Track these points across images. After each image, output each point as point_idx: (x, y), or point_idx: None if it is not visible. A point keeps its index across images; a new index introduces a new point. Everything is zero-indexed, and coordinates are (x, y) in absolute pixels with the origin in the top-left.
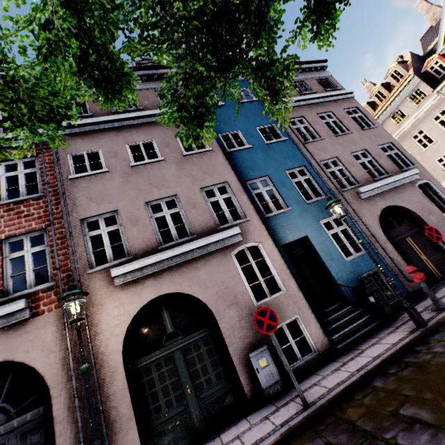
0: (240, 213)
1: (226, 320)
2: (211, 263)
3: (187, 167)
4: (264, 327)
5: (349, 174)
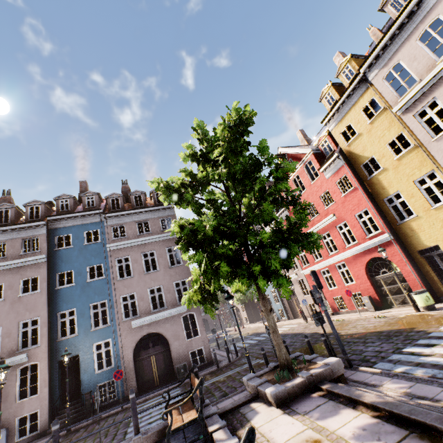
0: (39, 339)
1: None
2: None
3: (17, 305)
4: None
5: (137, 306)
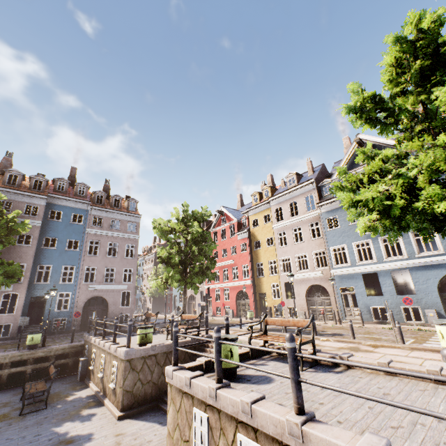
0: (22, 279)
1: None
2: None
3: (12, 251)
4: None
5: (95, 276)
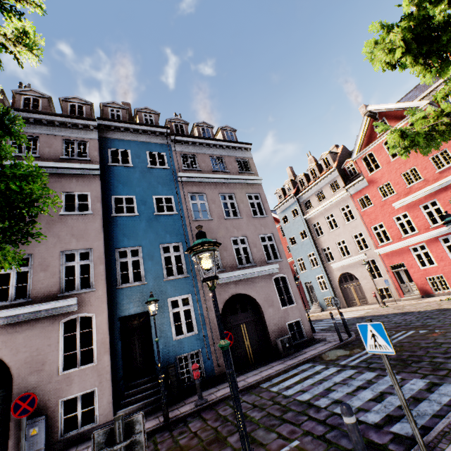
0: (91, 281)
1: (22, 386)
2: (34, 329)
3: (58, 227)
4: (19, 411)
5: (220, 257)
